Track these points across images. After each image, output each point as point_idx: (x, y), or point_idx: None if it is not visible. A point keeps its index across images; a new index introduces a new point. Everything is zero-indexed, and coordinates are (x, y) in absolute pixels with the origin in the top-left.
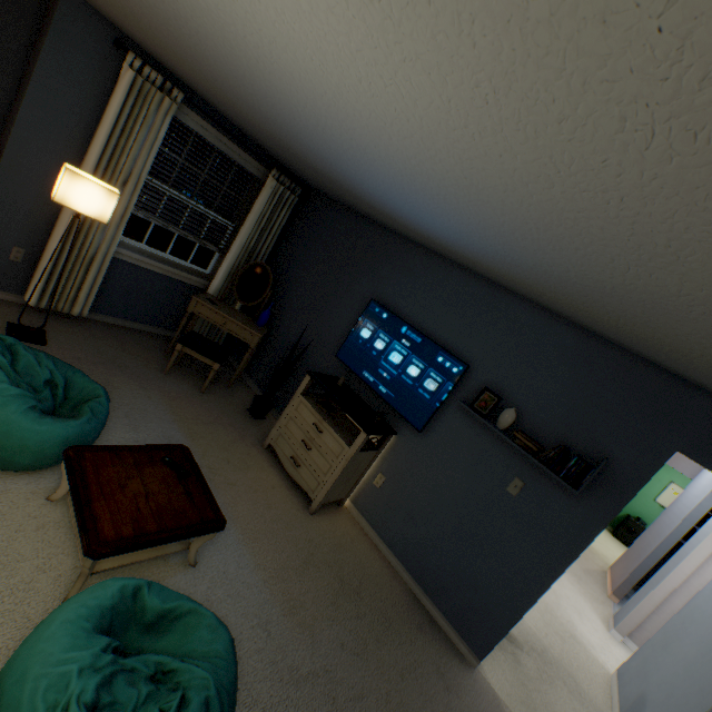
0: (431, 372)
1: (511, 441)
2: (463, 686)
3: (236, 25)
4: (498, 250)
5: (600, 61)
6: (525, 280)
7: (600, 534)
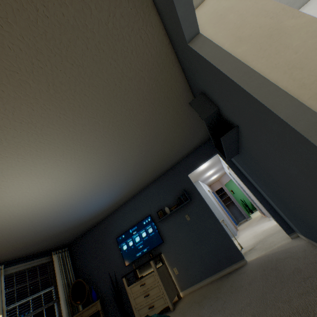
0: (146, 228)
1: (172, 211)
2: (247, 267)
3: (24, 212)
4: (118, 188)
5: (84, 158)
6: (132, 187)
7: (255, 213)
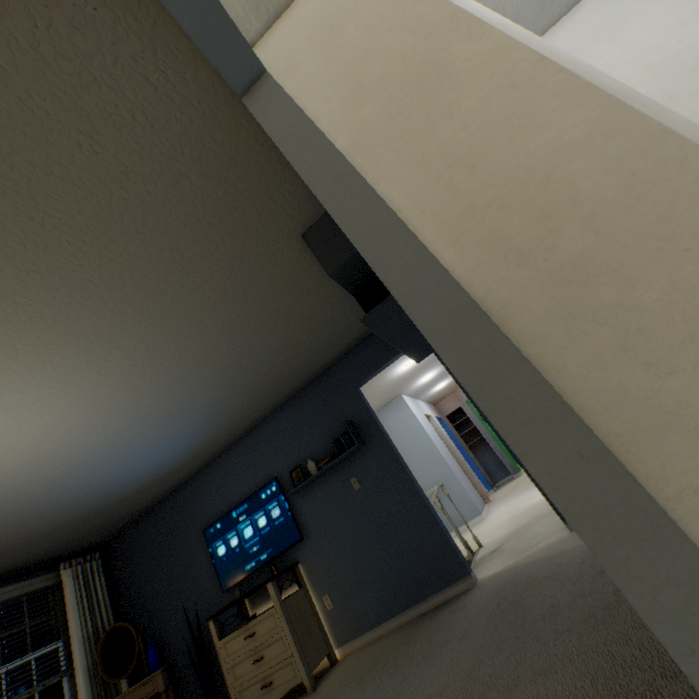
0: (268, 507)
1: (320, 470)
2: (472, 595)
3: None
4: (197, 422)
5: (80, 361)
6: (232, 417)
7: None
